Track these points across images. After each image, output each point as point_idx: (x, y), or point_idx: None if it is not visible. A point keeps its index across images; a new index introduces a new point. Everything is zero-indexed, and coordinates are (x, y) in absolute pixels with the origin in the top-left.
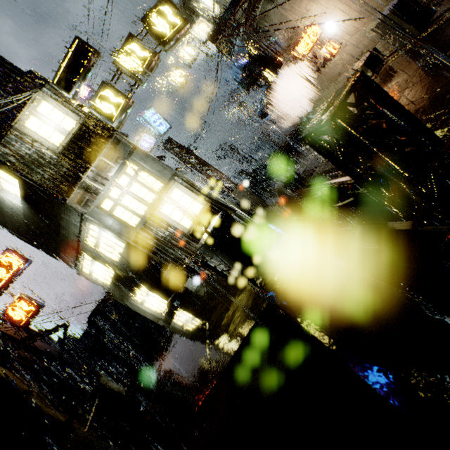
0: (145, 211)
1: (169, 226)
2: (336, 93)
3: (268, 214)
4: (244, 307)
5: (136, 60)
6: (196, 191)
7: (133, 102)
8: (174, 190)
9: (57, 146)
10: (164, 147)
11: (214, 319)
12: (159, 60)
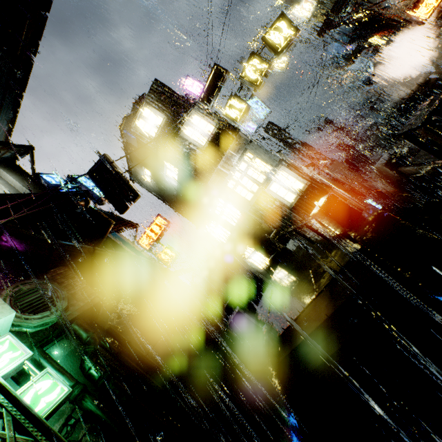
0: (257, 189)
1: (275, 201)
2: (432, 99)
3: (366, 190)
4: (340, 255)
5: (255, 72)
6: (298, 172)
7: (251, 105)
8: (281, 173)
9: (202, 145)
10: (265, 131)
11: (315, 265)
12: (273, 67)
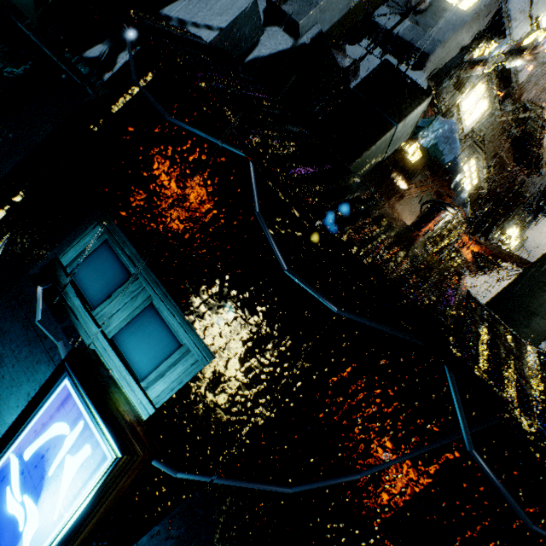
0: None
1: None
2: None
3: None
4: None
5: None
6: None
7: None
8: None
9: None
10: None
11: None
12: None
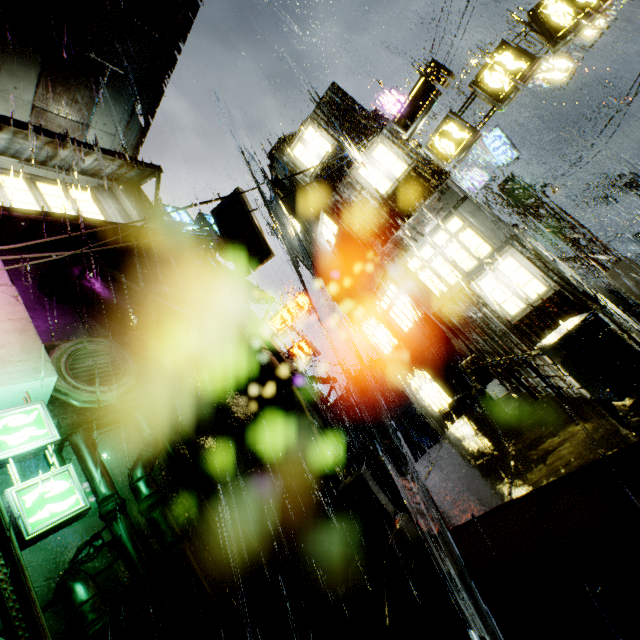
0: (457, 281)
1: (484, 306)
2: None
3: None
4: (582, 439)
5: (501, 76)
6: (541, 265)
7: (480, 135)
8: (506, 260)
9: (381, 194)
10: (500, 188)
11: (525, 439)
12: (539, 67)
